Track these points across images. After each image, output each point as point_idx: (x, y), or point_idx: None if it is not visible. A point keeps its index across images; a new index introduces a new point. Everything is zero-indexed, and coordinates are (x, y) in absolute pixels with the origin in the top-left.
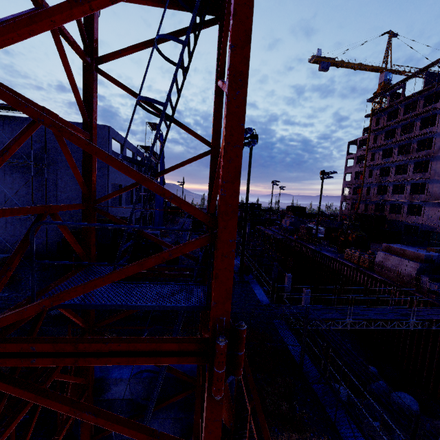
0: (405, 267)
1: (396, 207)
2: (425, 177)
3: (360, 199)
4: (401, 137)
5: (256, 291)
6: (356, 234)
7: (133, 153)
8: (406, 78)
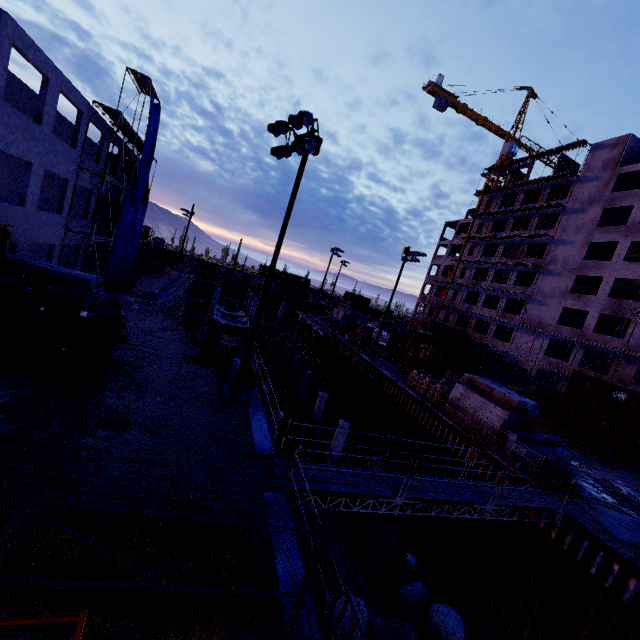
0: (489, 413)
1: (482, 324)
2: (526, 293)
3: (443, 303)
4: (511, 233)
5: (253, 424)
6: (431, 352)
7: (79, 113)
8: (537, 154)
